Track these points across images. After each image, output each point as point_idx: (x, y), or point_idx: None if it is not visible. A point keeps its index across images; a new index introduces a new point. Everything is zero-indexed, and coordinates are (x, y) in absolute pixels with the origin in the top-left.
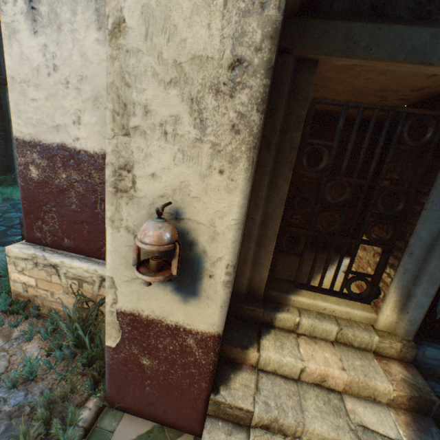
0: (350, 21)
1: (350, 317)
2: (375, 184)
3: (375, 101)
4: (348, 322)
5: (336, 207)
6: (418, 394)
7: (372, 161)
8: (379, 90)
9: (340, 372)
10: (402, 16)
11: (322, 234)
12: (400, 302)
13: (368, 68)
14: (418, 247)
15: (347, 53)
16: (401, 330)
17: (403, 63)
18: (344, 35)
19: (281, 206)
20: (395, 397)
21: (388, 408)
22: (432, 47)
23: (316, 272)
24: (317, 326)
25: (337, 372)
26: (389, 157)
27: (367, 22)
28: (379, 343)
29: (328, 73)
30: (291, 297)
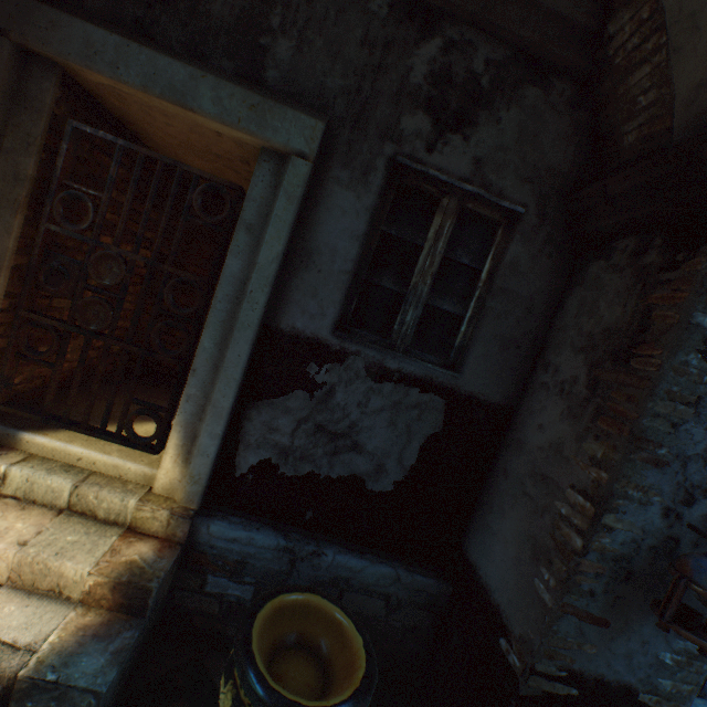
0: (93, 24)
1: (122, 475)
2: (158, 265)
3: (242, 179)
4: (110, 481)
5: (110, 293)
6: (128, 580)
7: (159, 233)
8: (213, 154)
9: (7, 548)
10: (175, 47)
11: (83, 332)
12: (185, 448)
13: (137, 99)
14: (204, 361)
15: (89, 63)
16: (182, 492)
17: (161, 99)
18: (83, 38)
19: (0, 270)
20: (94, 586)
21: (76, 608)
22: (193, 90)
23: (148, 419)
24: (40, 482)
25: (0, 546)
26: (178, 231)
27: (127, 37)
28: (137, 511)
29: (112, 100)
30: (24, 435)
